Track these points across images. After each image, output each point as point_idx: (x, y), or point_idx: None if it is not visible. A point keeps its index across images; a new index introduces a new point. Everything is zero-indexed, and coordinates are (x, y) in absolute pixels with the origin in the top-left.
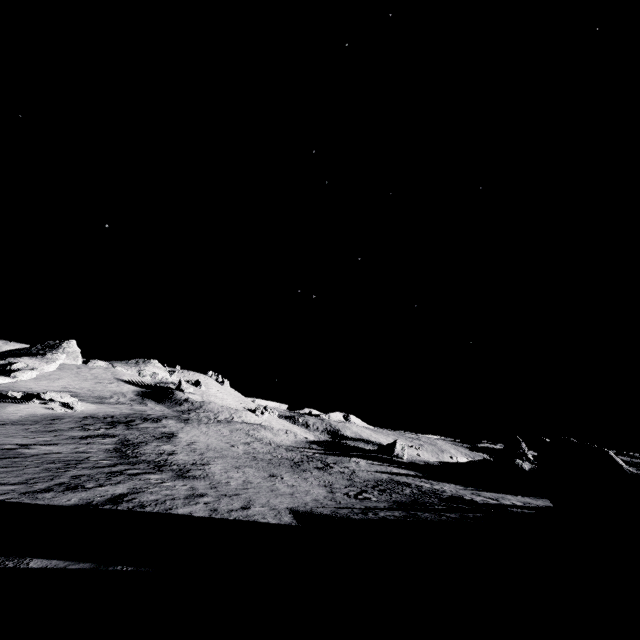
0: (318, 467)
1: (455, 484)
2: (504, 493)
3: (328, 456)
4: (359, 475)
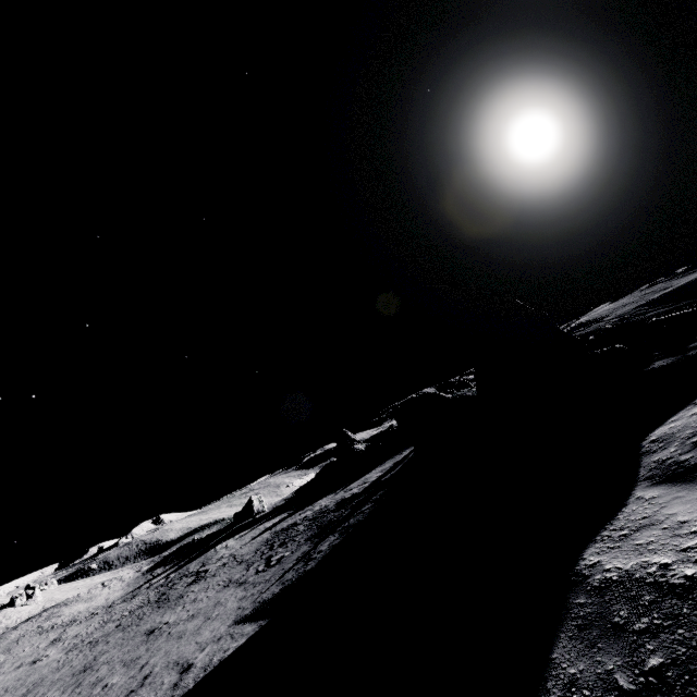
0: (191, 582)
1: (325, 497)
2: (362, 476)
3: (187, 566)
4: (243, 553)
